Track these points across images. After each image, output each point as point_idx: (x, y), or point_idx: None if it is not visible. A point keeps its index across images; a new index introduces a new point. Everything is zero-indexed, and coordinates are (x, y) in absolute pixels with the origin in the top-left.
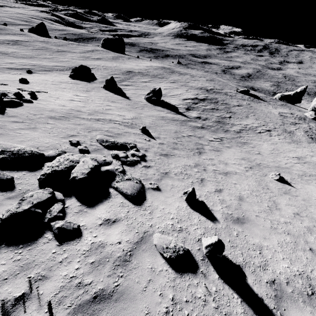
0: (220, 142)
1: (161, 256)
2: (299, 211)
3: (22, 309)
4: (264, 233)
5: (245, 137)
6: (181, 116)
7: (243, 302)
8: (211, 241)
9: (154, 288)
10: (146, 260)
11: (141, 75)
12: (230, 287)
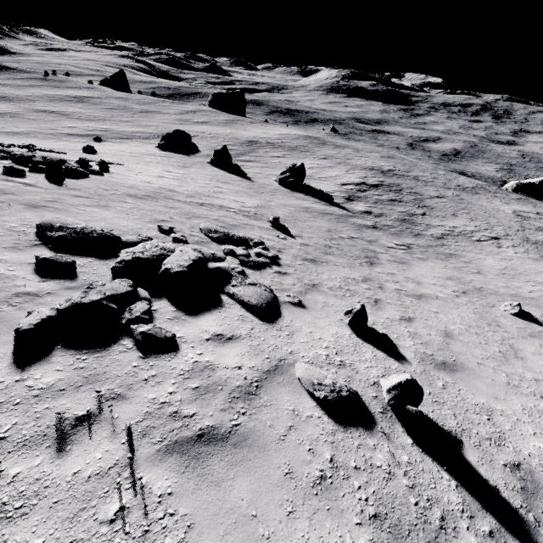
0: (407, 251)
1: (310, 396)
2: None
3: (86, 434)
4: (496, 390)
5: (451, 246)
6: (338, 208)
7: (461, 487)
8: (398, 379)
9: (298, 439)
10: (284, 398)
11: (271, 147)
12: (434, 460)
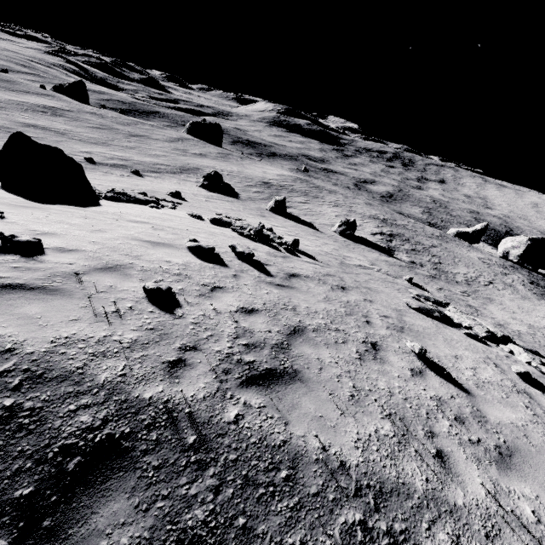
0: (472, 298)
1: None
2: None
3: None
4: None
5: (481, 291)
6: (397, 260)
7: None
8: None
9: None
10: None
11: (287, 190)
12: None
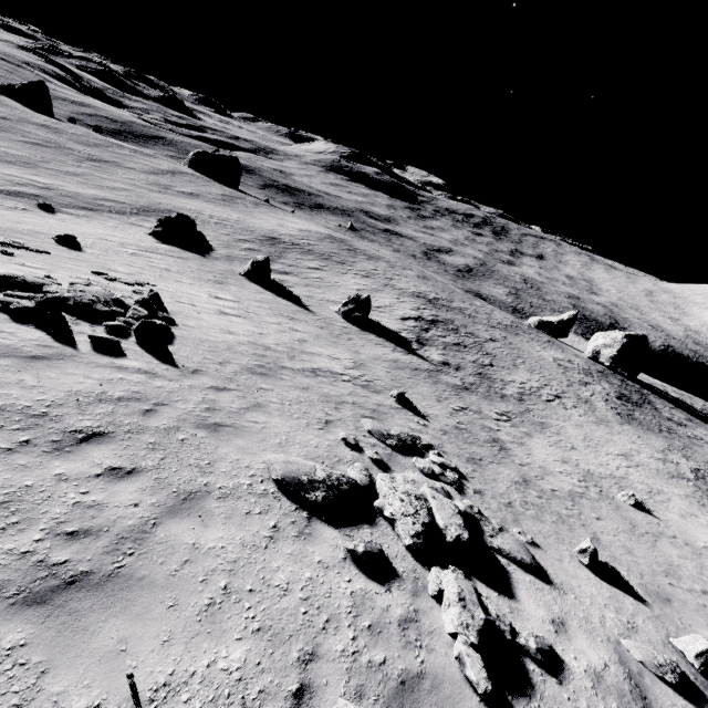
0: (511, 424)
1: (660, 680)
2: (699, 568)
3: None
4: (702, 616)
5: (535, 411)
6: (419, 359)
7: None
8: (703, 645)
9: None
10: (657, 693)
11: (300, 250)
12: None
